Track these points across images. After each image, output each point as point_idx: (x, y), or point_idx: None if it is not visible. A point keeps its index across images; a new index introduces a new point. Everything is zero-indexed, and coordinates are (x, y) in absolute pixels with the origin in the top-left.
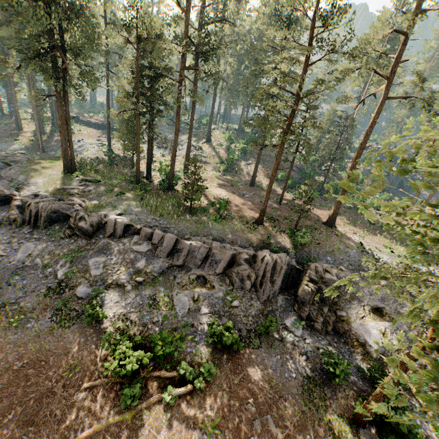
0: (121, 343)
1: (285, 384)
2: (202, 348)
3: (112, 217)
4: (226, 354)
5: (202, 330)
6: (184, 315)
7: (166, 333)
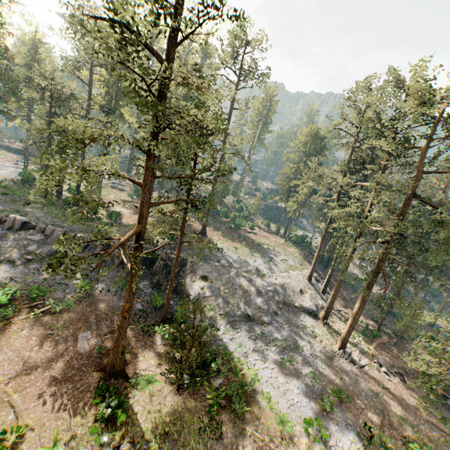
0: (3, 285)
1: None
2: (70, 296)
3: (13, 215)
4: (87, 299)
5: (73, 287)
6: (62, 279)
7: (43, 286)
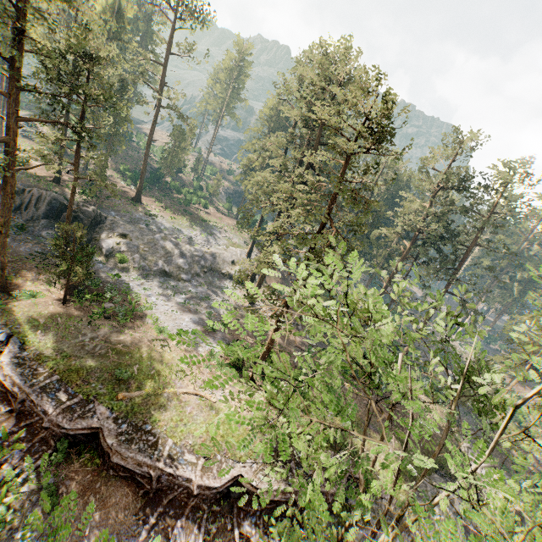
0: None
1: (16, 251)
2: None
3: None
4: None
5: None
6: None
7: None
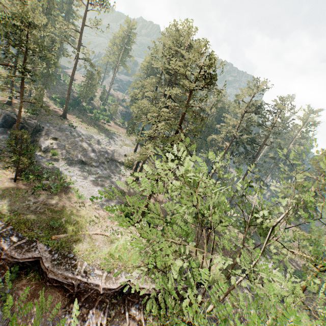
0: None
1: None
2: None
3: None
4: None
5: None
6: None
7: None
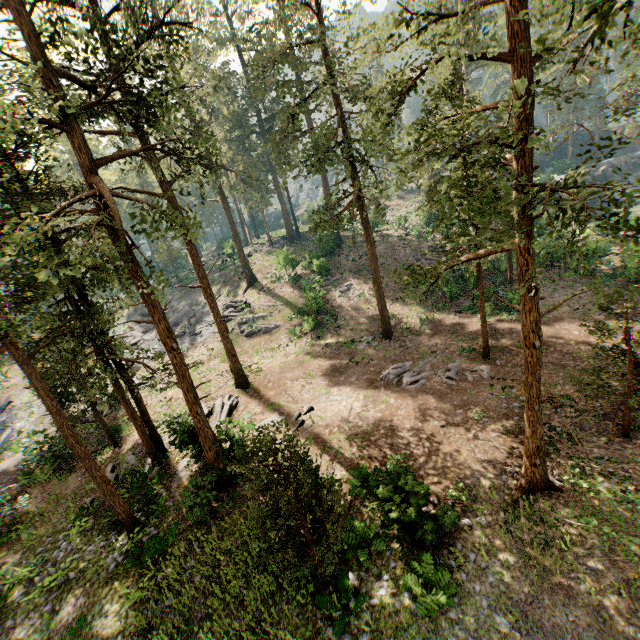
0: None
1: None
2: None
3: None
4: None
5: None
6: None
7: None
